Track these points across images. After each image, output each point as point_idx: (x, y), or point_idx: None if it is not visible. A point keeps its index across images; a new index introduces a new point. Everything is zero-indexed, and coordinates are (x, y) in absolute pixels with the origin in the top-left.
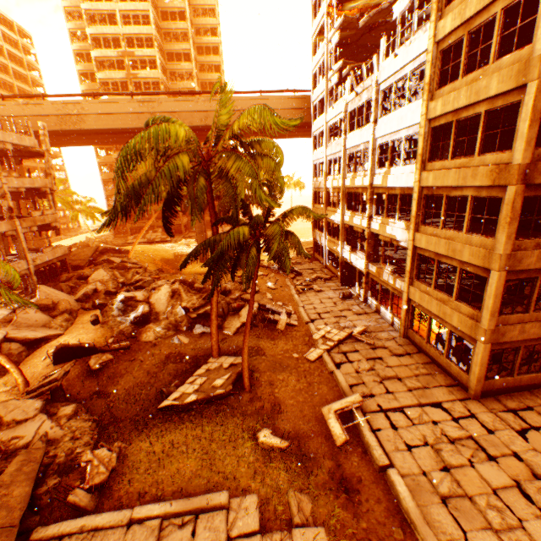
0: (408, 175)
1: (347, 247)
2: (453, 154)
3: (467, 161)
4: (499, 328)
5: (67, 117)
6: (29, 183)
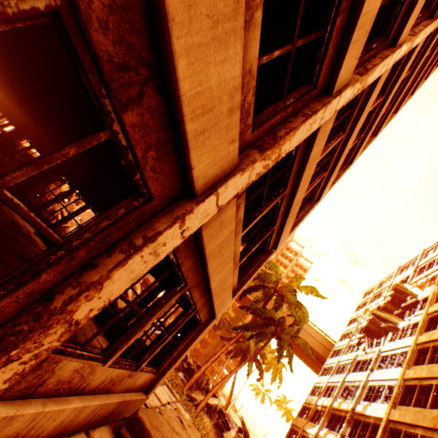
0: (382, 408)
1: None
2: (414, 403)
3: (421, 409)
4: None
5: None
6: None
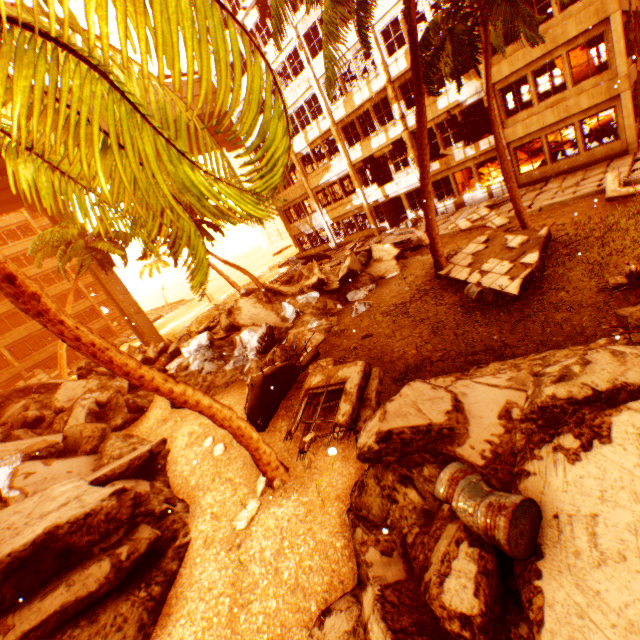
0: None
1: (372, 187)
2: None
3: None
4: (628, 73)
5: None
6: None
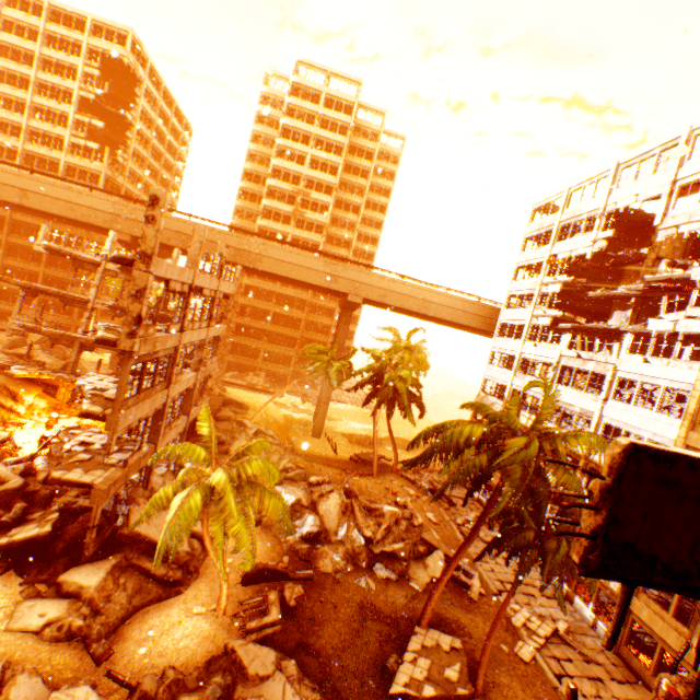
0: None
1: None
2: None
3: None
4: None
5: (246, 252)
6: (217, 331)
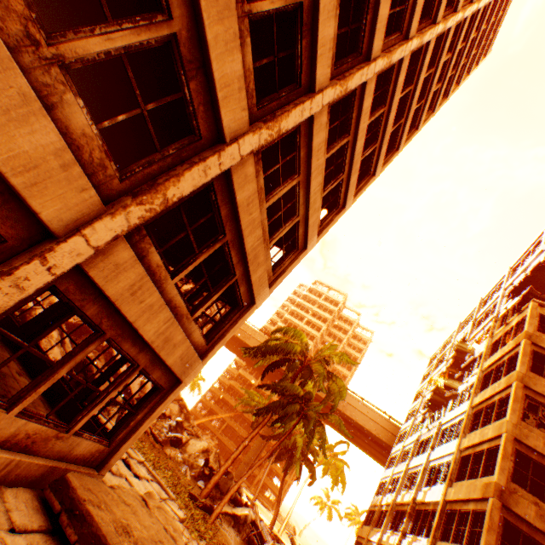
0: (440, 489)
1: None
2: (469, 475)
3: (474, 480)
4: None
5: (244, 332)
6: None
